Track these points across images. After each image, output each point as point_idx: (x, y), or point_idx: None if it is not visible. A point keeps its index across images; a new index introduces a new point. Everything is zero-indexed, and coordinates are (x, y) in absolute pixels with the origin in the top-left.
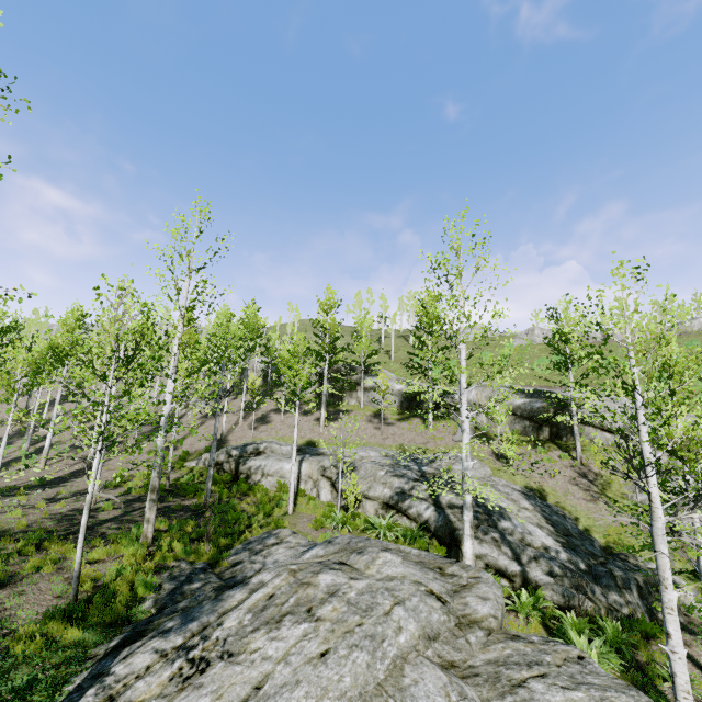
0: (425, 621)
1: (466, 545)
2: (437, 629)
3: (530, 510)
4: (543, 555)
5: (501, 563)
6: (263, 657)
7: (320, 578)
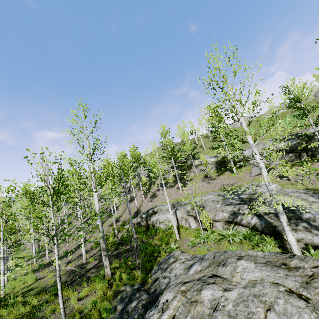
0: None
1: (289, 237)
2: None
3: (317, 202)
4: None
5: (316, 241)
6: None
7: (203, 295)
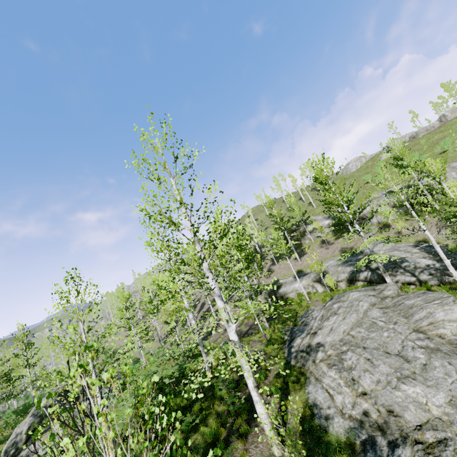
0: (369, 302)
1: (387, 279)
2: (374, 302)
3: (418, 252)
4: (425, 269)
5: (407, 280)
6: (329, 325)
7: (334, 306)
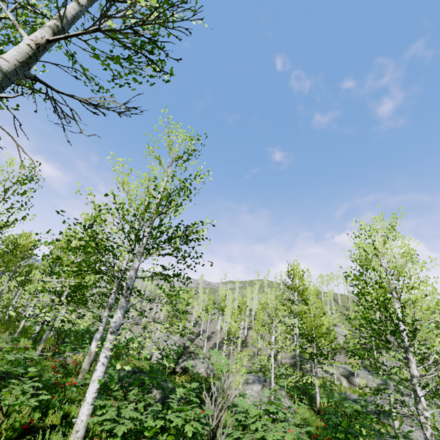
0: None
1: None
2: None
3: None
4: None
5: None
6: None
7: None
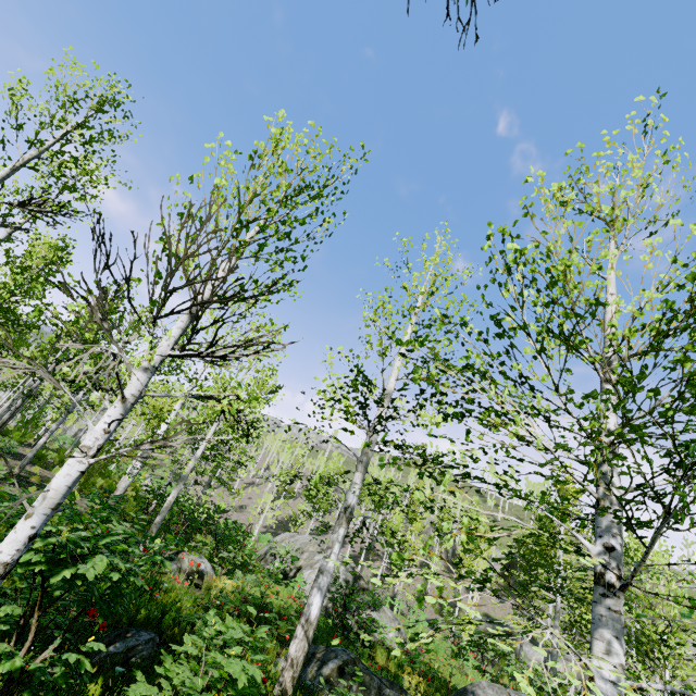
0: None
1: None
2: None
3: None
4: None
5: None
6: None
7: None
